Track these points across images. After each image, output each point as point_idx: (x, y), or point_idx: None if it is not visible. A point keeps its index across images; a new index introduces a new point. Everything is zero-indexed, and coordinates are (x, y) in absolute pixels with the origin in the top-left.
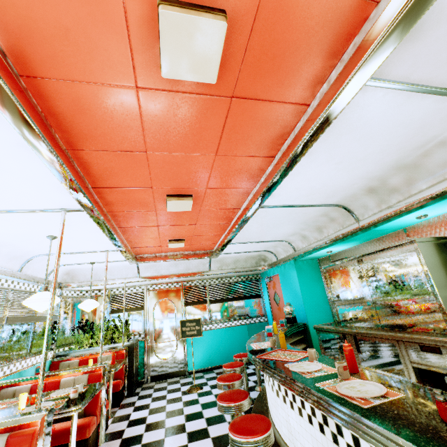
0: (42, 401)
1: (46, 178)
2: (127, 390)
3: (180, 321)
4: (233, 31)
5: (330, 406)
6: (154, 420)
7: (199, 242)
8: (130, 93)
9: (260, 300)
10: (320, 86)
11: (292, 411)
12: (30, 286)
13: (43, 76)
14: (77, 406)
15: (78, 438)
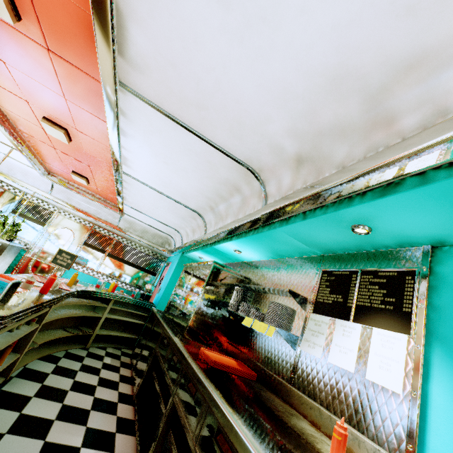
0: None
1: None
2: None
3: (59, 249)
4: None
5: None
6: None
7: (104, 190)
8: None
9: (153, 278)
10: None
11: None
12: None
13: None
14: None
15: None
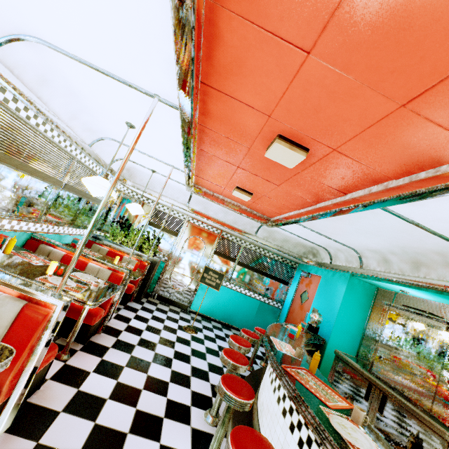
0: None
1: (159, 37)
2: (135, 296)
3: (205, 266)
4: None
5: None
6: (148, 338)
7: (265, 204)
8: None
9: (284, 287)
10: None
11: (297, 448)
12: (94, 164)
13: None
14: (92, 302)
15: (84, 321)
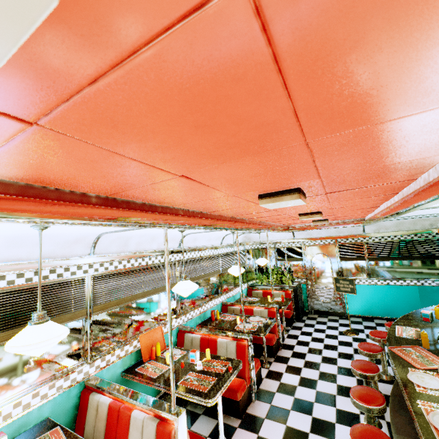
0: (246, 322)
1: None
2: (296, 317)
3: (334, 278)
4: (309, 187)
5: (415, 421)
6: (314, 346)
7: (344, 217)
8: (256, 205)
9: None
10: (421, 173)
11: None
12: (227, 249)
13: (215, 211)
14: (263, 333)
15: (267, 344)
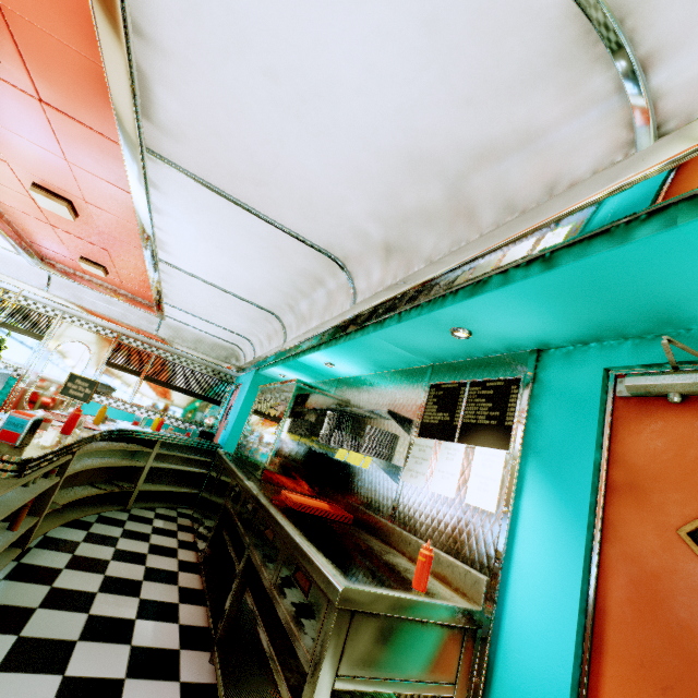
0: None
1: None
2: None
3: (71, 373)
4: None
5: None
6: None
7: (132, 283)
8: None
9: (217, 409)
10: None
11: None
12: None
13: None
14: None
15: None
